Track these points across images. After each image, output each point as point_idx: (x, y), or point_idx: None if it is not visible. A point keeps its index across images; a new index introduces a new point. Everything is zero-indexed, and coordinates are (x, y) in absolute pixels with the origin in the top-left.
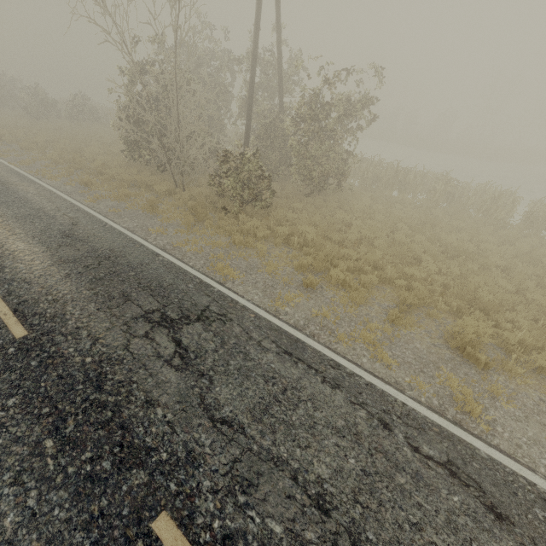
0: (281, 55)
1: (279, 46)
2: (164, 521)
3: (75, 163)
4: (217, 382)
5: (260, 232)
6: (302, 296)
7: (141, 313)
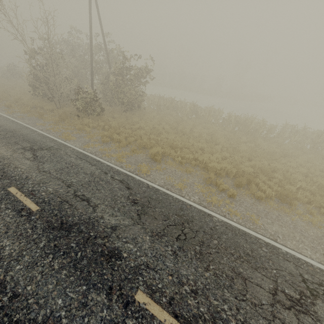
0: (106, 47)
1: (104, 43)
2: (12, 188)
3: (3, 97)
4: (46, 163)
5: (90, 124)
6: (99, 145)
7: (21, 147)
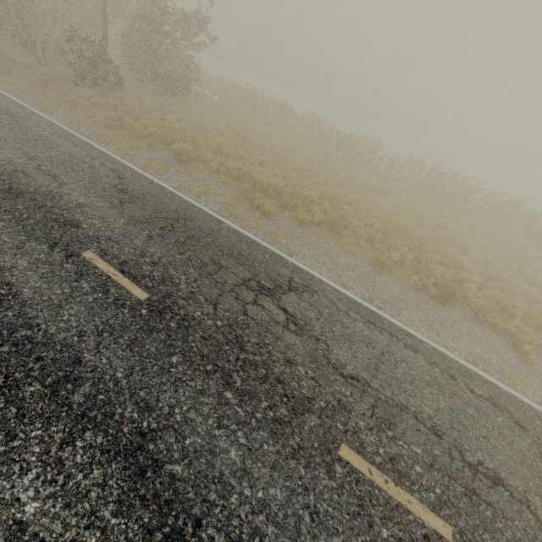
0: None
1: None
2: None
3: None
4: (2, 130)
5: (93, 98)
6: (99, 128)
7: None
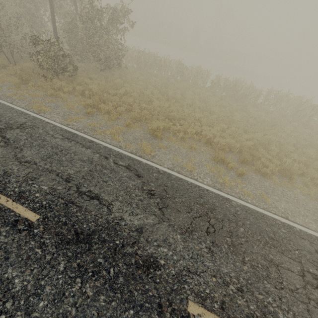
0: None
1: None
2: None
3: None
4: (25, 150)
5: (65, 88)
6: (84, 118)
7: None
